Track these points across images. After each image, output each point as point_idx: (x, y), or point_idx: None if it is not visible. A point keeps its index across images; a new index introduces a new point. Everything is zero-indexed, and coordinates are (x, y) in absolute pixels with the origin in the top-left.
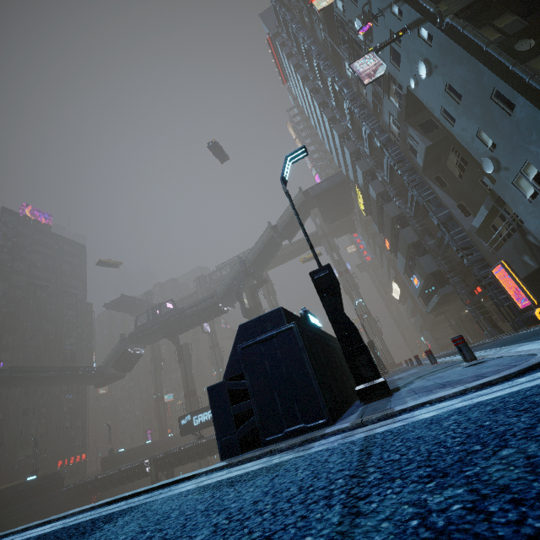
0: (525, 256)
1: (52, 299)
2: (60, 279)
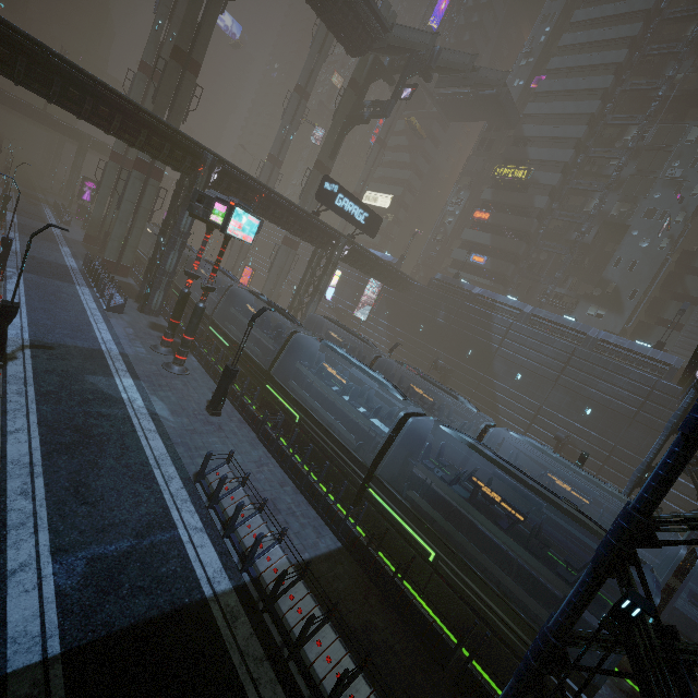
0: None
1: None
2: None
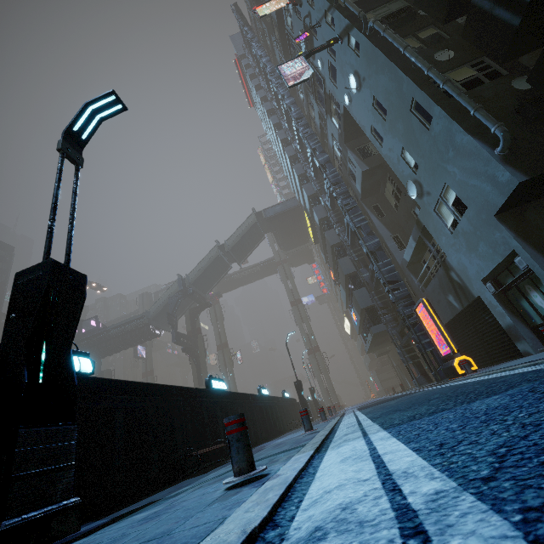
0: (450, 295)
1: None
2: None
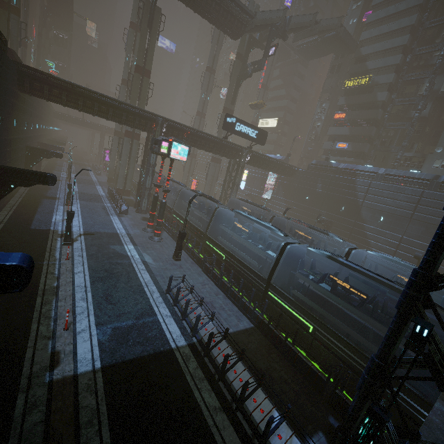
0: None
1: None
2: None
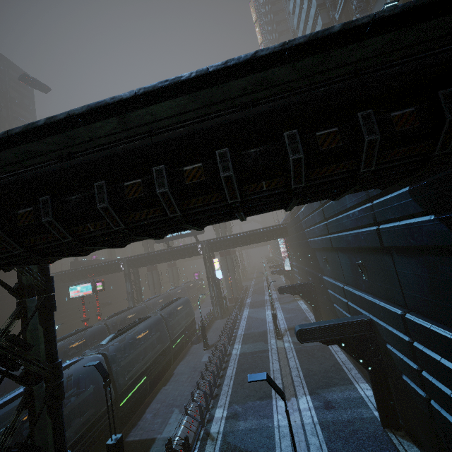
0: None
1: (5, 124)
2: (9, 105)
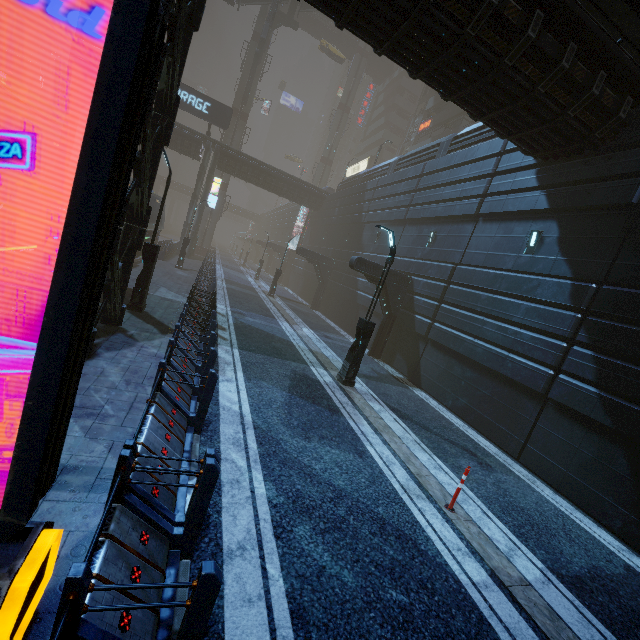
0: None
1: None
2: None
